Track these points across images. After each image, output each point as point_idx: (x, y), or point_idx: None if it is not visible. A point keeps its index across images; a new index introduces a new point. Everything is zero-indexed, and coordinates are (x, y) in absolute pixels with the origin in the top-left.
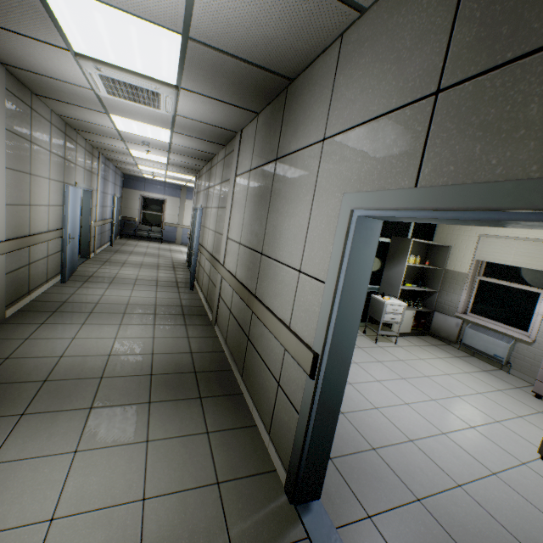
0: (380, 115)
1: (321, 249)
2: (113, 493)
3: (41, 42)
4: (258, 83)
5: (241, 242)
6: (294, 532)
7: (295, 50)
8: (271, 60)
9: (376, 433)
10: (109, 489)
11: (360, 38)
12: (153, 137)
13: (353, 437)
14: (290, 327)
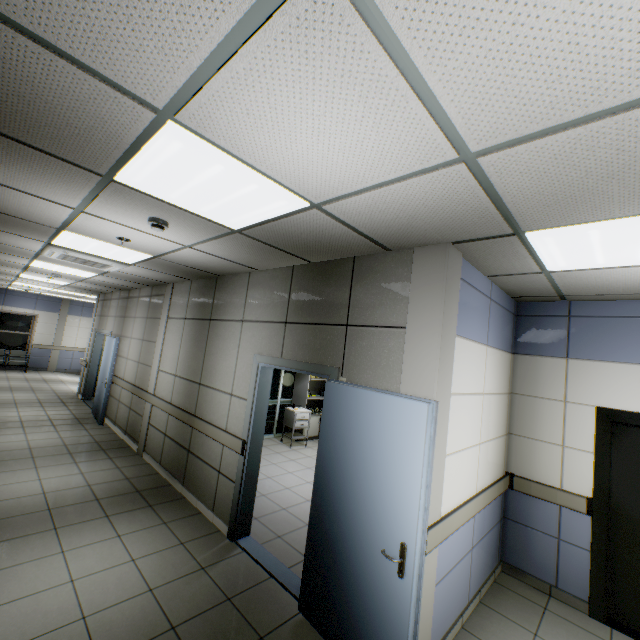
0: (268, 322)
1: (245, 381)
2: (109, 562)
3: (22, 236)
4: (198, 273)
5: (177, 374)
6: (236, 551)
7: (225, 270)
8: (210, 270)
9: (286, 501)
10: (104, 561)
11: (258, 280)
12: (71, 273)
13: (271, 506)
14: (227, 430)
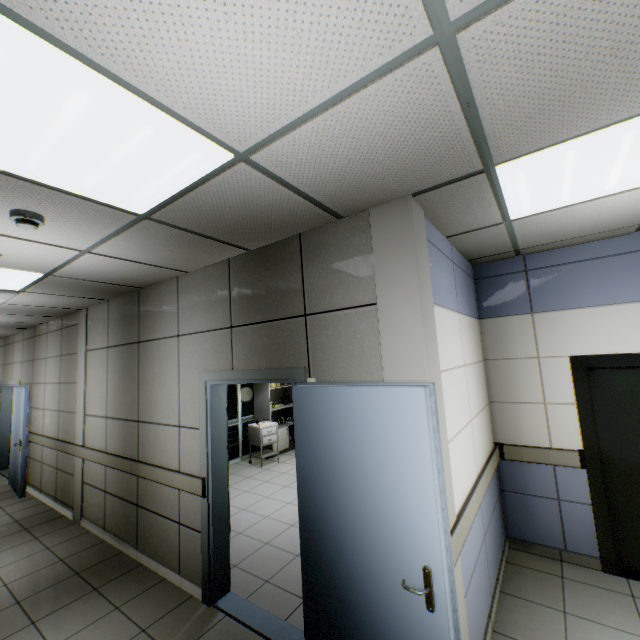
0: (210, 330)
1: (193, 407)
2: None
3: None
4: (113, 289)
5: (109, 415)
6: (217, 618)
7: (146, 280)
8: (126, 282)
9: (268, 533)
10: None
11: (189, 284)
12: None
13: (251, 544)
14: (180, 471)
